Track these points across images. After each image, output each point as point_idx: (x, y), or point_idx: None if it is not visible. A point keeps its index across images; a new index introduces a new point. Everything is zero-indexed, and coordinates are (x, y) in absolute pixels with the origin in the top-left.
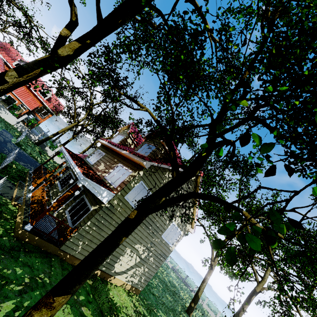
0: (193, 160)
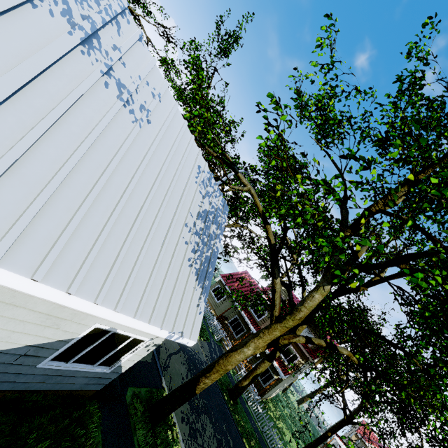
0: (354, 413)
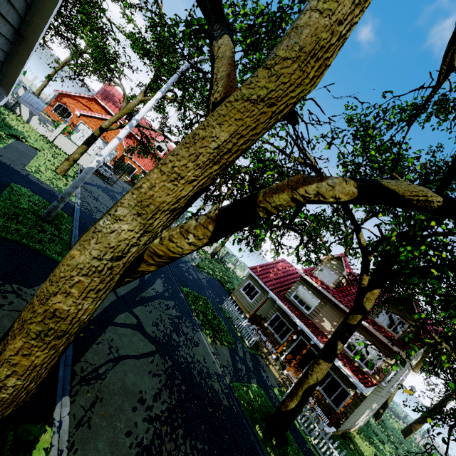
0: None
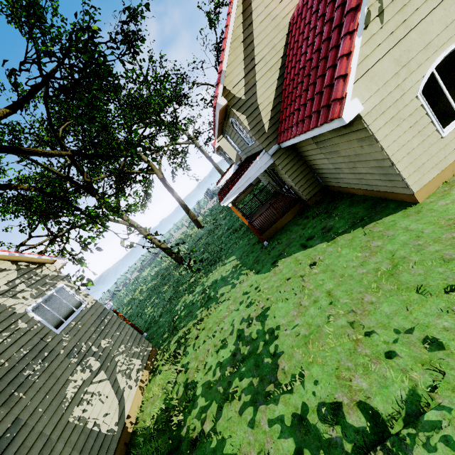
0: None
